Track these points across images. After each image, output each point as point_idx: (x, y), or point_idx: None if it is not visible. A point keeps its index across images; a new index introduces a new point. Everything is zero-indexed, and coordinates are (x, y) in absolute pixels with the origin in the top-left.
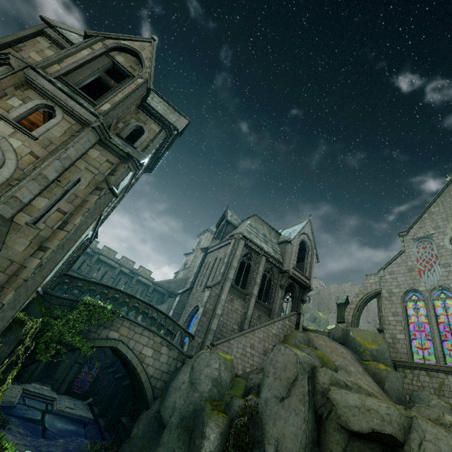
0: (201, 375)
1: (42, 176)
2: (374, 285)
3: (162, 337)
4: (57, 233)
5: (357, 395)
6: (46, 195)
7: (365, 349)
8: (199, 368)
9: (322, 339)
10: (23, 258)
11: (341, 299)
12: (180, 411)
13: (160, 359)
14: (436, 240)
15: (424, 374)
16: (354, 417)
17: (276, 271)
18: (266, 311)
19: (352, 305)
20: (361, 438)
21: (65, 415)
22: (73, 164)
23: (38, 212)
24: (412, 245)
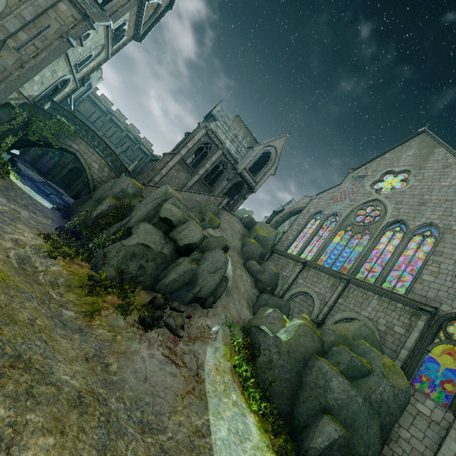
0: (118, 185)
1: (21, 16)
2: (303, 204)
3: (106, 162)
4: (31, 60)
5: (171, 205)
6: (27, 32)
7: (256, 233)
8: (119, 182)
9: (230, 217)
10: (12, 70)
11: (278, 209)
12: (100, 195)
13: (103, 173)
14: (365, 180)
15: (283, 259)
16: (164, 212)
17: (230, 167)
18: (208, 191)
19: (281, 214)
20: (164, 223)
21: (65, 201)
22: (45, 12)
23: (21, 43)
24: (348, 181)
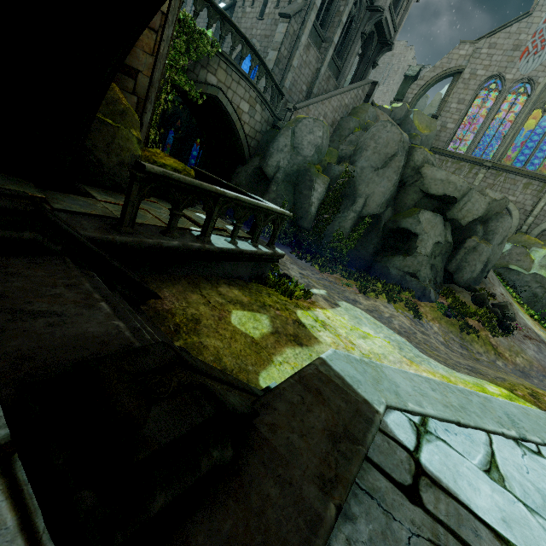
0: (304, 141)
1: None
2: (462, 60)
3: (257, 92)
4: None
5: (445, 172)
6: None
7: (418, 134)
8: (301, 134)
9: (387, 118)
10: None
11: (412, 71)
12: (285, 170)
13: (254, 119)
14: None
15: (448, 161)
16: (435, 186)
17: (365, 5)
18: (335, 71)
19: (421, 81)
20: (430, 198)
21: None
22: None
23: None
24: None
